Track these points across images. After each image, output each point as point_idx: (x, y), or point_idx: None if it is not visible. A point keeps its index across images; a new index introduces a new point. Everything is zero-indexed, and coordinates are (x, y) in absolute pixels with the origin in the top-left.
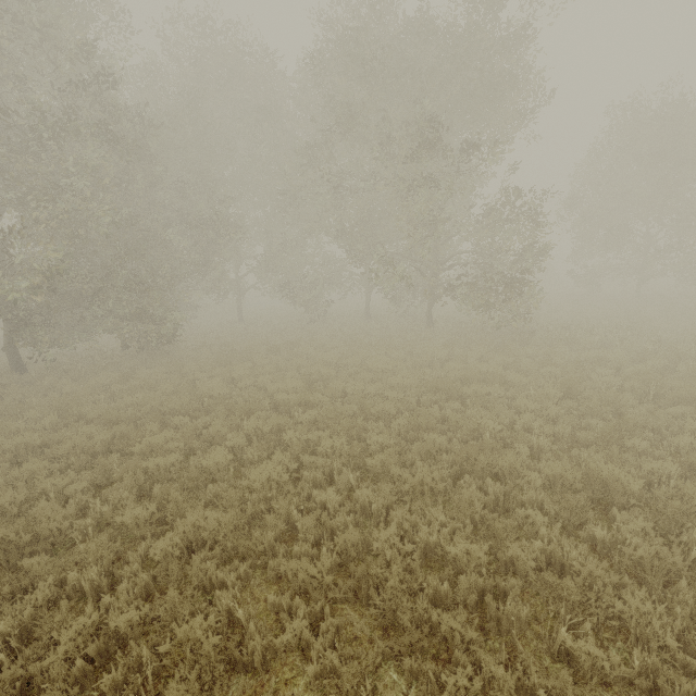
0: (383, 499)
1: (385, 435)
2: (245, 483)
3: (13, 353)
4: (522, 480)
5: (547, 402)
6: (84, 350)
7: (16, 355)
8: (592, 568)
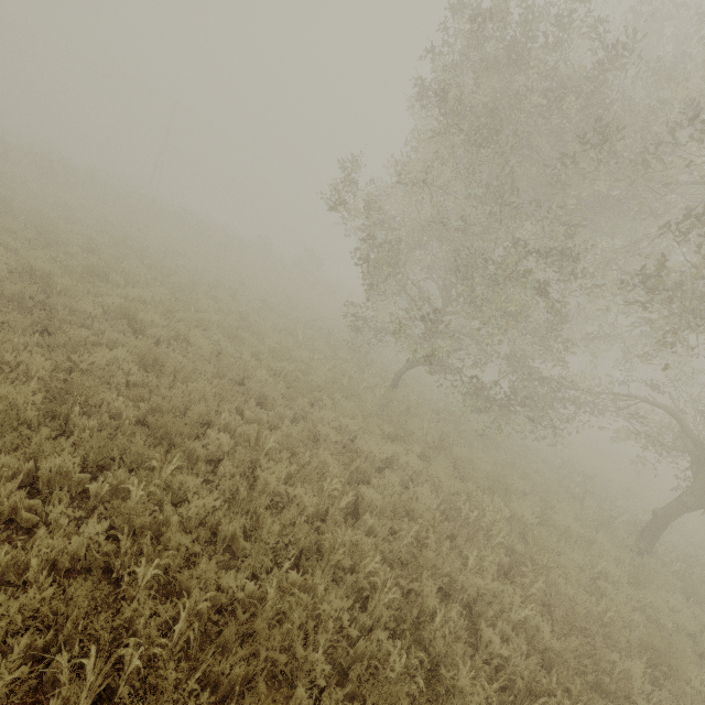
0: None
1: None
2: None
3: None
4: None
5: None
6: None
7: None
8: None
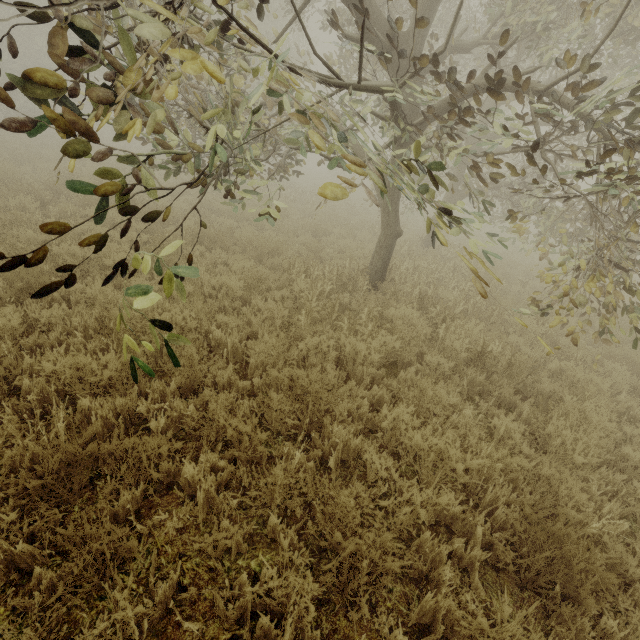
0: None
1: None
2: None
3: None
4: None
5: None
6: None
7: None
8: None
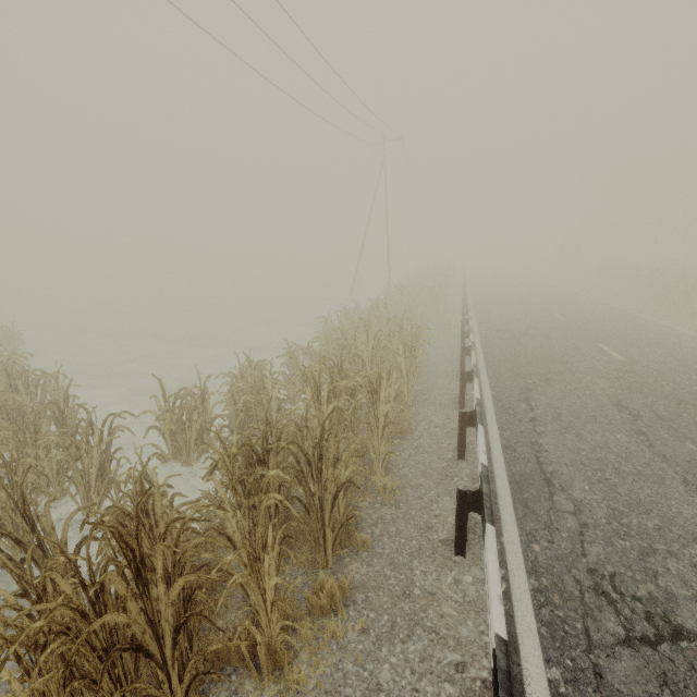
0: None
1: None
2: None
3: None
4: None
5: None
6: None
7: None
8: None
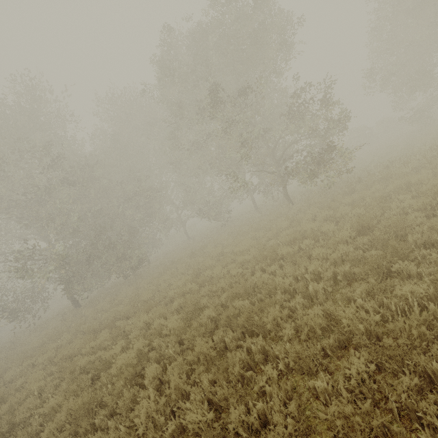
0: (179, 370)
1: (210, 309)
2: (113, 370)
3: (72, 299)
4: (282, 332)
5: (339, 245)
6: (109, 285)
7: (74, 299)
8: (276, 435)
